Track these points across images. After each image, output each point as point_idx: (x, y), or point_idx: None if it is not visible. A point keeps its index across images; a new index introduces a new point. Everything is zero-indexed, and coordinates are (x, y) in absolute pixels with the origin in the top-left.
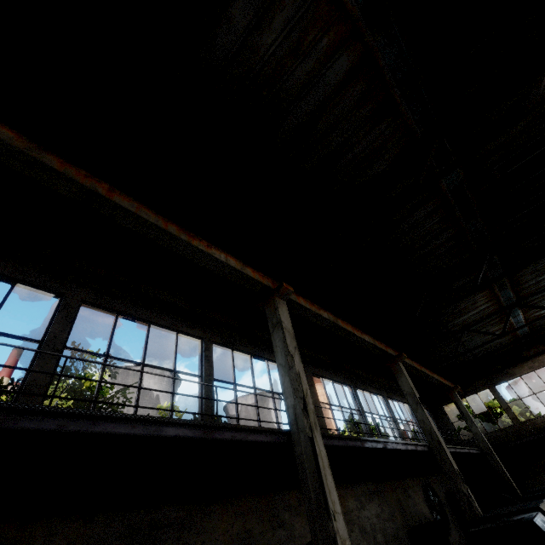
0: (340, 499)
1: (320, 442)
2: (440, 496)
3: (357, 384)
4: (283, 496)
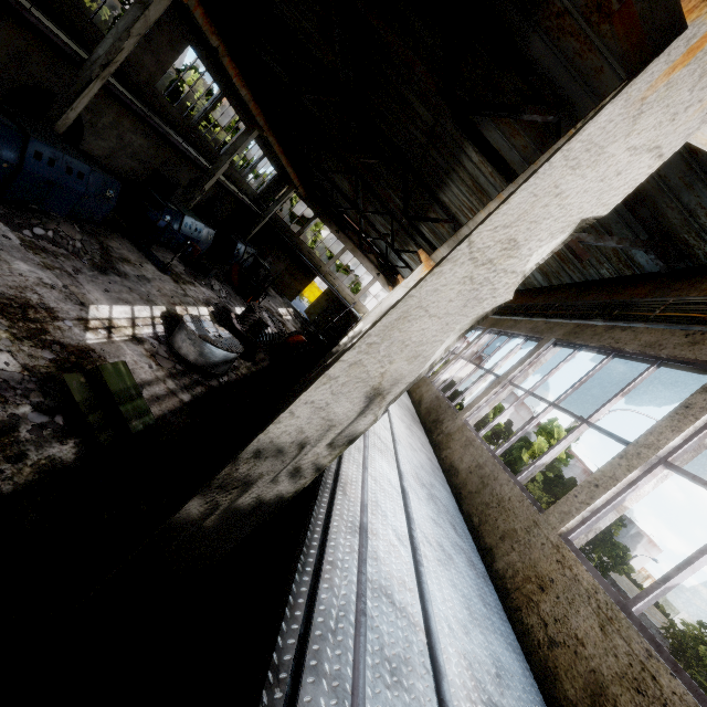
0: (120, 114)
1: (98, 87)
2: (208, 192)
3: (230, 98)
4: (73, 69)
